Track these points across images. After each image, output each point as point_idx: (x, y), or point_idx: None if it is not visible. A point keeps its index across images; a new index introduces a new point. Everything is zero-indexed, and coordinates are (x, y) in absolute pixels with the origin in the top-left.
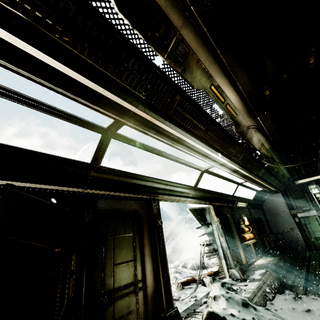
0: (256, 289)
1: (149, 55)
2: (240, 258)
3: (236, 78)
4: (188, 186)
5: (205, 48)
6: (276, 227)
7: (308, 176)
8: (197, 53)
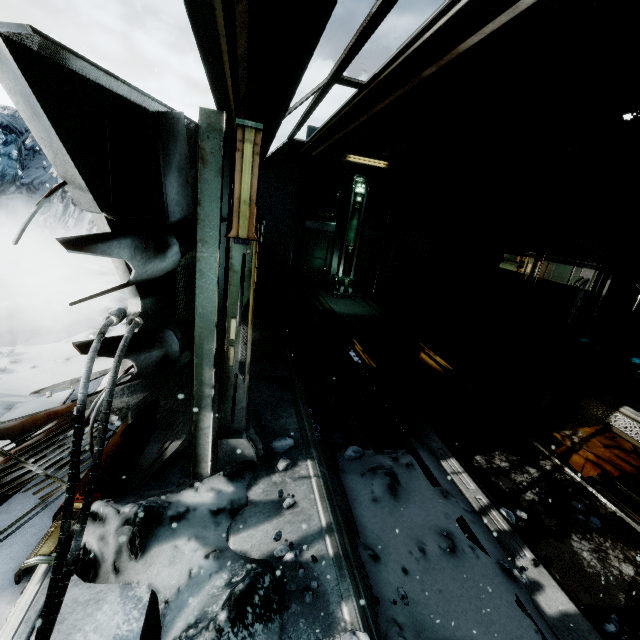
0: (334, 519)
1: None
2: None
3: None
4: None
5: None
6: None
7: (368, 153)
8: None
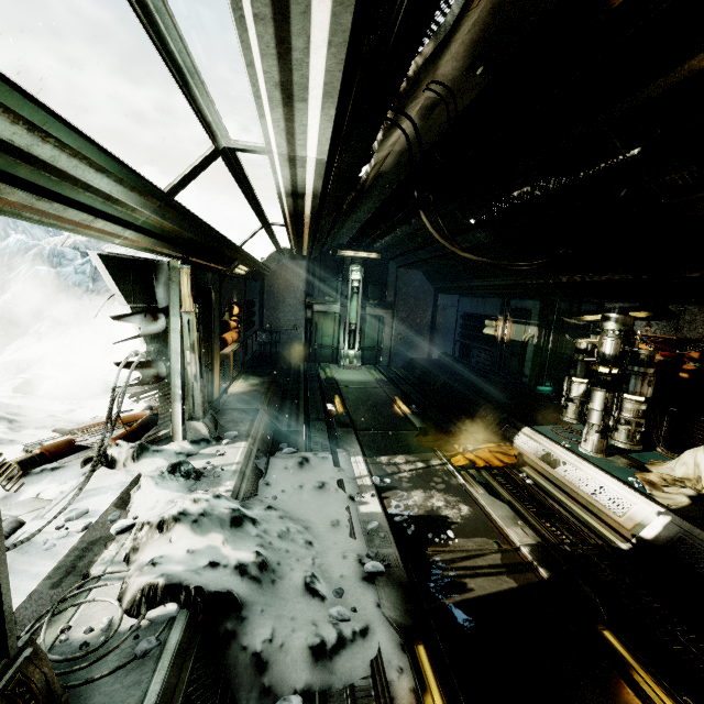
0: (244, 461)
1: None
2: (211, 389)
3: None
4: (145, 182)
5: None
6: (274, 320)
7: (360, 248)
8: None
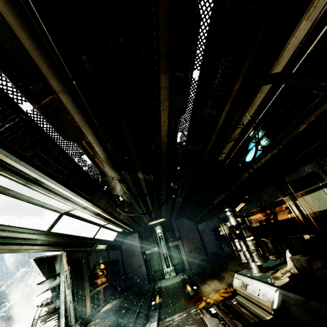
0: None
1: (16, 98)
2: (85, 309)
3: (106, 140)
4: (38, 230)
5: (80, 113)
6: (129, 266)
7: (157, 218)
8: (72, 114)
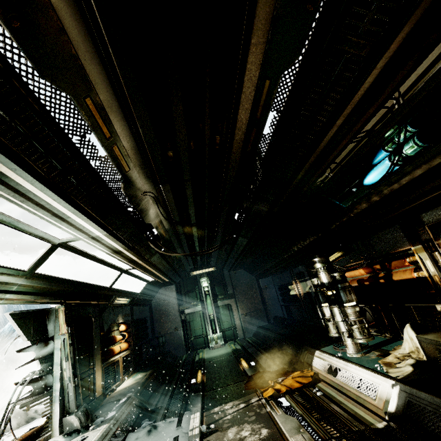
0: (98, 440)
1: None
2: (93, 388)
3: (136, 114)
4: (10, 269)
5: (79, 16)
6: (161, 328)
7: (203, 267)
8: (60, 14)
